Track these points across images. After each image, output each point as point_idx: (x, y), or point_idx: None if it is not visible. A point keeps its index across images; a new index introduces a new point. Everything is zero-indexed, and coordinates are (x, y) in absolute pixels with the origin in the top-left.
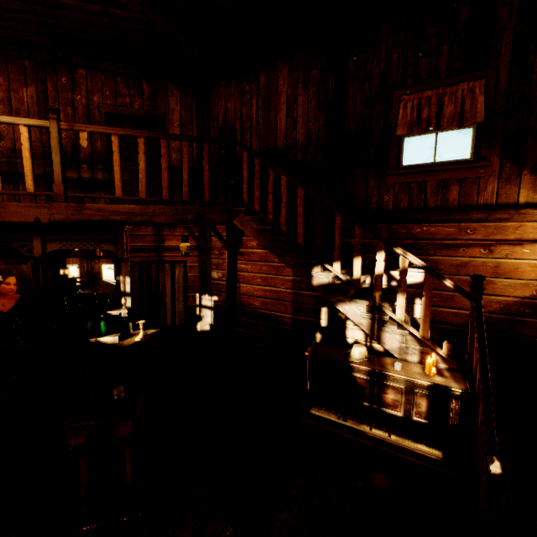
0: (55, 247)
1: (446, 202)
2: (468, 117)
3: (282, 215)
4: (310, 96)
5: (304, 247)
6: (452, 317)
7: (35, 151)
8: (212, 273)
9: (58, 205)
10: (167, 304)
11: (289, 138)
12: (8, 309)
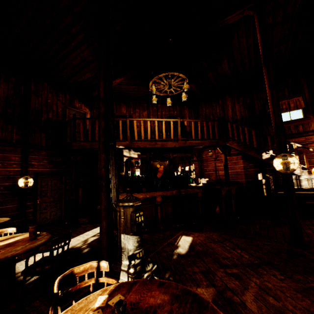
0: (175, 155)
1: (299, 131)
2: (299, 106)
3: (246, 139)
4: (240, 105)
5: (257, 147)
6: (312, 167)
7: (146, 130)
8: (204, 170)
9: (180, 142)
10: None
11: (234, 118)
12: (159, 176)
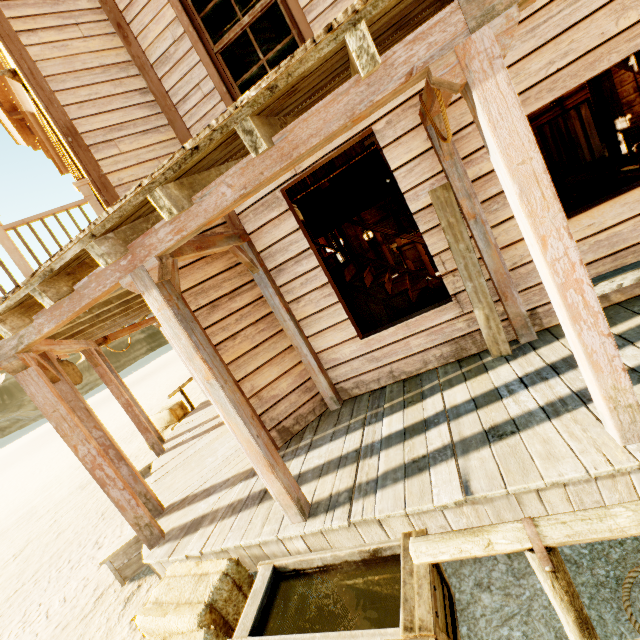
0: None
1: None
2: None
3: None
4: None
5: None
6: None
7: None
8: (618, 95)
9: None
10: (581, 145)
11: None
12: None
